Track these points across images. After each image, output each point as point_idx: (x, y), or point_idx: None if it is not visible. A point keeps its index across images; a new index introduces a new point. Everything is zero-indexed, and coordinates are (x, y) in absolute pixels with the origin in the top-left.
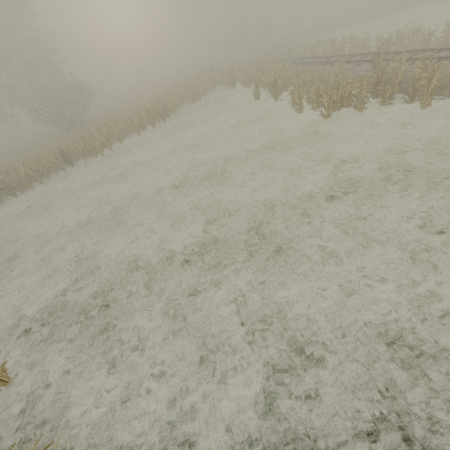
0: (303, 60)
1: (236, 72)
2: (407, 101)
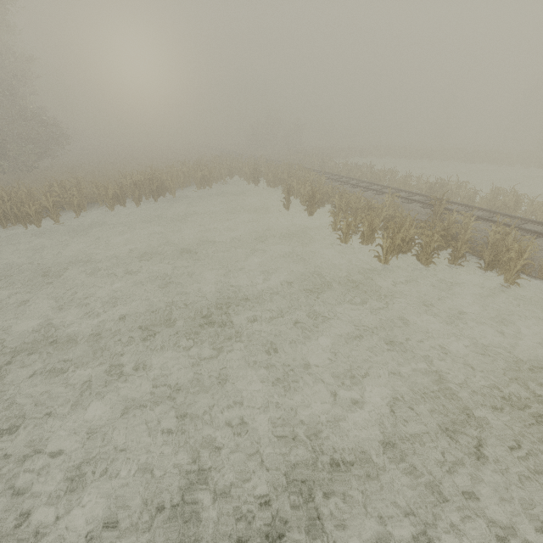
0: (340, 178)
1: (261, 168)
2: (482, 267)
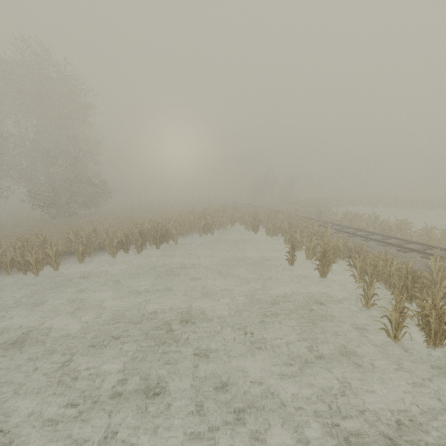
0: (344, 228)
1: (261, 217)
2: None
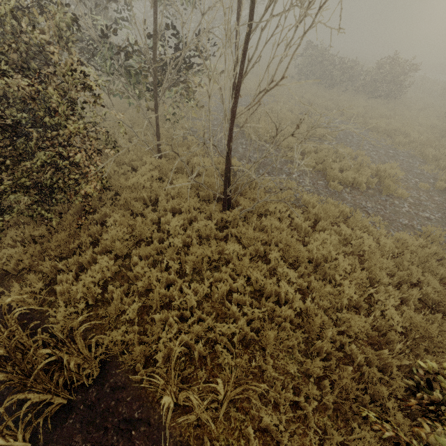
0: None
1: None
2: None
